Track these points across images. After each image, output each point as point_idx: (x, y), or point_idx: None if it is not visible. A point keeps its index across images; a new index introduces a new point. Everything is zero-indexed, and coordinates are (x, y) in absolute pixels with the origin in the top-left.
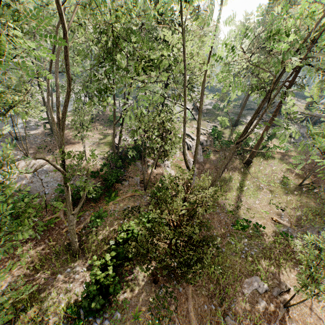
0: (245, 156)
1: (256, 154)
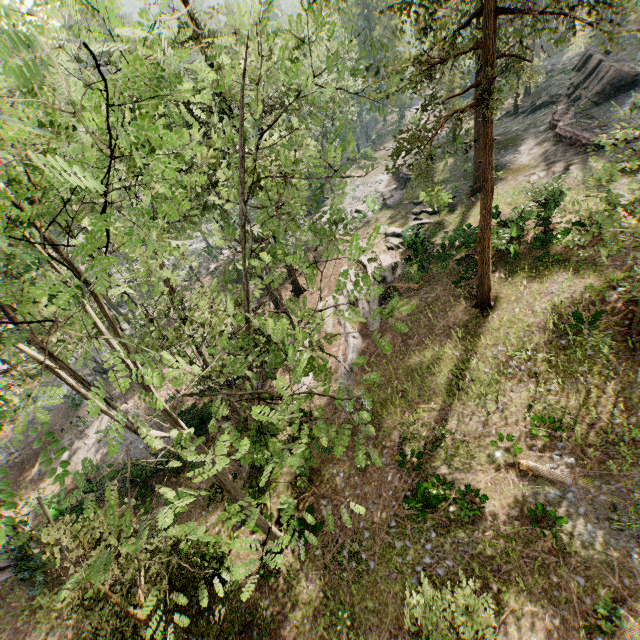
0: None
1: (514, 267)
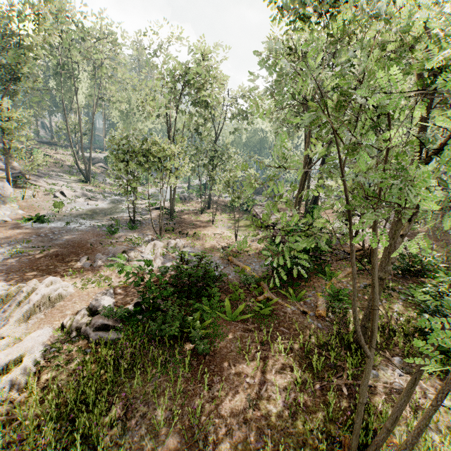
0: None
1: None
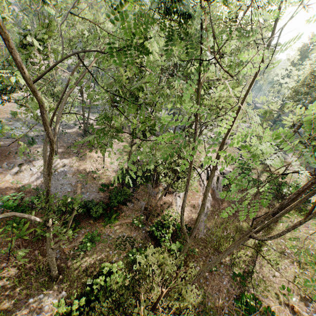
0: (274, 204)
1: None
